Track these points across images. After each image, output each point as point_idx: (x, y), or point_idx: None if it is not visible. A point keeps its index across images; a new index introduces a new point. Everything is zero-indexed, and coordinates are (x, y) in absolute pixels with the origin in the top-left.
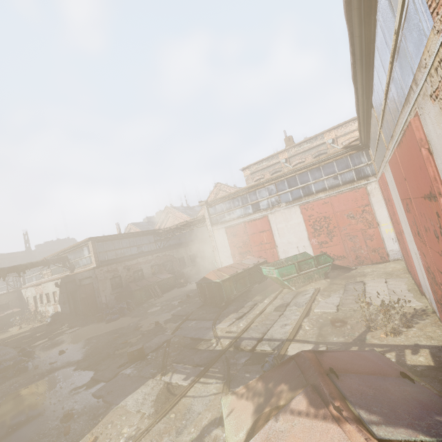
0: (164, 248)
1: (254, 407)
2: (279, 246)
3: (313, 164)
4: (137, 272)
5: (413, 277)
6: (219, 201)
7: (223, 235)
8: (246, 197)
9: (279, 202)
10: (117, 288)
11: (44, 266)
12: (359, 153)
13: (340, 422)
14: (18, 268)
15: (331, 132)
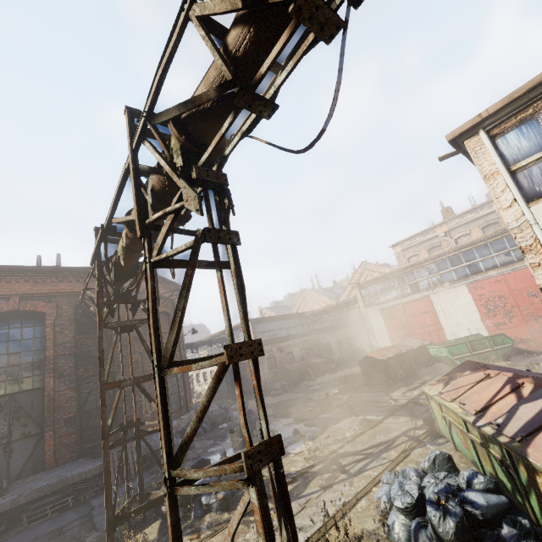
0: (310, 332)
1: (443, 383)
2: (446, 329)
3: (478, 241)
4: (288, 354)
5: None
6: (372, 282)
7: (378, 317)
8: (402, 277)
9: (441, 281)
10: (272, 368)
11: (209, 345)
12: None
13: (484, 371)
14: (192, 345)
15: None
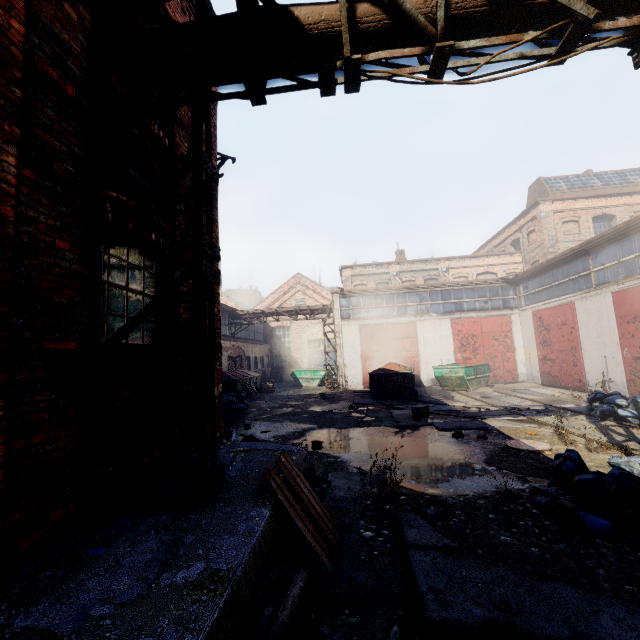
0: (235, 337)
1: None
2: (422, 356)
3: (471, 284)
4: None
5: (565, 386)
6: (359, 293)
7: (355, 333)
8: (393, 297)
9: (430, 311)
10: None
11: None
12: (508, 287)
13: None
14: None
15: (445, 261)
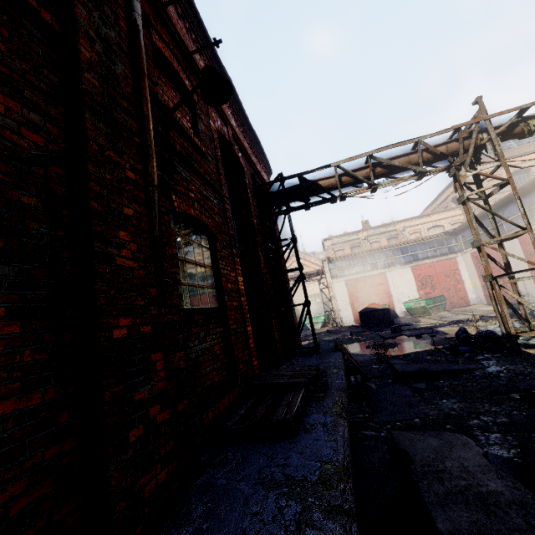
0: None
1: None
2: (394, 296)
3: (421, 240)
4: None
5: None
6: (341, 259)
7: (343, 286)
8: (366, 257)
9: (394, 263)
10: None
11: None
12: (450, 237)
13: None
14: None
15: (401, 223)
